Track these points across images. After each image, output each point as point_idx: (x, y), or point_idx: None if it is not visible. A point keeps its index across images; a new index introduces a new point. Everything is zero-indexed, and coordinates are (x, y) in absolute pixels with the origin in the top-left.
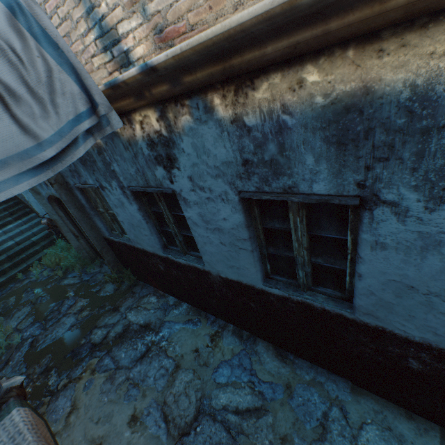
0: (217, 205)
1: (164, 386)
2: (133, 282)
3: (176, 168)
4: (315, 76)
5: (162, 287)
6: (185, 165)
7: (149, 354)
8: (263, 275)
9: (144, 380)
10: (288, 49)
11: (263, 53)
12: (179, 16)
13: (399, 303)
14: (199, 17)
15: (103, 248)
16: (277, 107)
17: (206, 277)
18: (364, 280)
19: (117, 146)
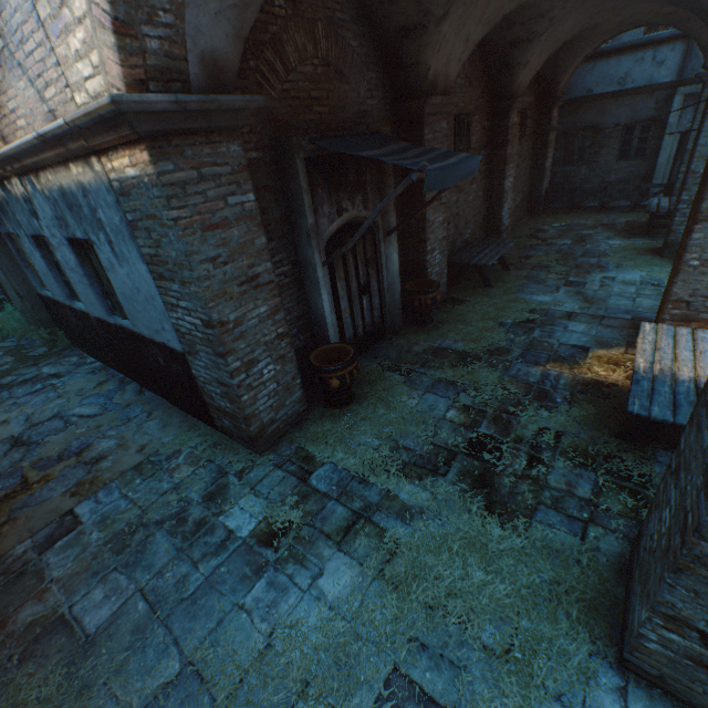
0: (64, 249)
1: (40, 405)
2: (66, 347)
3: (41, 220)
4: (51, 177)
5: (85, 348)
6: (43, 218)
7: (43, 391)
8: (108, 310)
9: (27, 403)
10: (33, 164)
11: (28, 163)
12: (8, 136)
13: (132, 310)
14: (14, 139)
15: (37, 305)
16: (50, 188)
17: (91, 321)
18: (119, 296)
19: (14, 200)
